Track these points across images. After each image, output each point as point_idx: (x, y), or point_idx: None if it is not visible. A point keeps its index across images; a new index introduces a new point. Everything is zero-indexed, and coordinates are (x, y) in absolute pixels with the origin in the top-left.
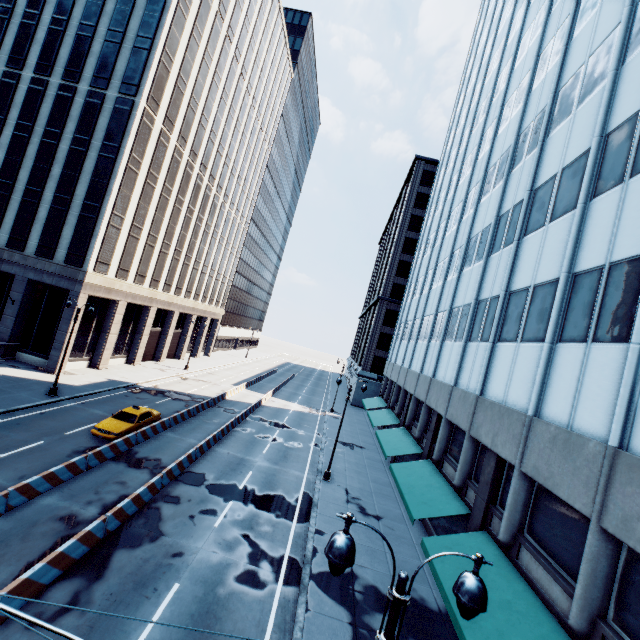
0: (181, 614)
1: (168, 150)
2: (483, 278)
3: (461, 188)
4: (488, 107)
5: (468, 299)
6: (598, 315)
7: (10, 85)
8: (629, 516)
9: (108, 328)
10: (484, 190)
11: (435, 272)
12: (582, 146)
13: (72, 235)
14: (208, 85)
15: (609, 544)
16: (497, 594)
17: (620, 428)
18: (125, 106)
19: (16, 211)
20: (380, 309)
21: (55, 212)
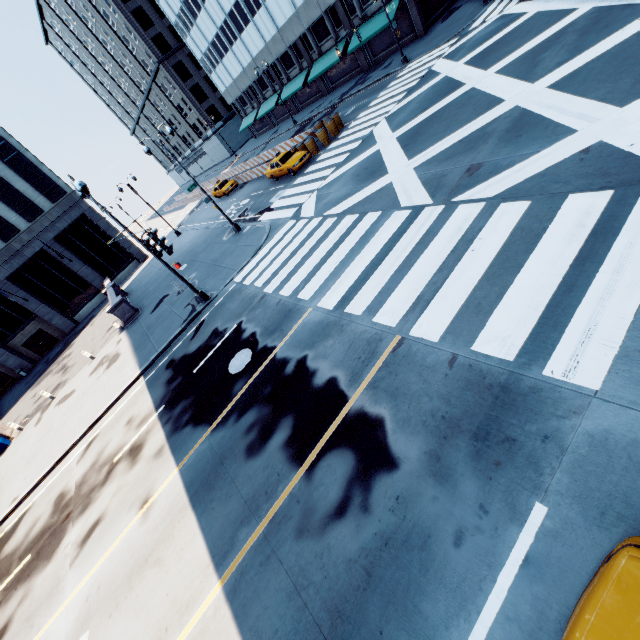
0: None
1: None
2: None
3: None
4: None
5: None
6: None
7: None
8: None
9: None
10: None
11: None
12: None
13: (27, 182)
14: None
15: None
16: (372, 24)
17: None
18: None
19: None
20: (170, 72)
21: None
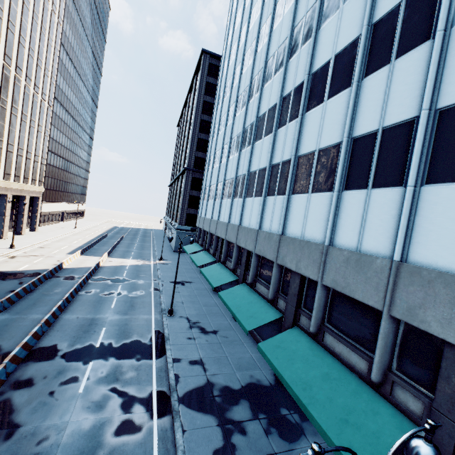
0: None
1: None
2: (274, 147)
3: (245, 76)
4: (262, 6)
5: (262, 164)
6: (376, 168)
7: None
8: (412, 306)
9: None
10: (266, 77)
11: (230, 145)
12: (351, 35)
13: None
14: None
15: (394, 324)
16: (318, 371)
17: (401, 247)
18: None
19: None
20: (187, 177)
21: None
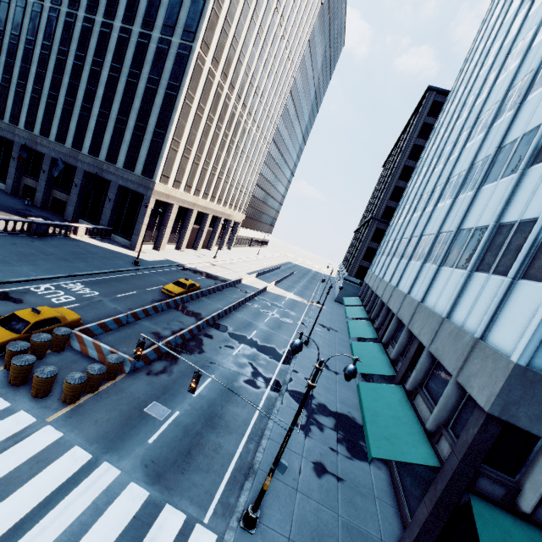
0: (215, 388)
1: (213, 85)
2: (448, 215)
3: (456, 129)
4: (498, 50)
5: (434, 230)
6: (501, 256)
7: (106, 34)
8: (470, 374)
9: (166, 223)
10: (471, 136)
11: (418, 202)
12: (541, 118)
13: (146, 154)
14: (247, 24)
15: (459, 390)
16: (393, 413)
17: (484, 328)
18: (185, 51)
19: (111, 134)
20: (371, 227)
21: (136, 136)
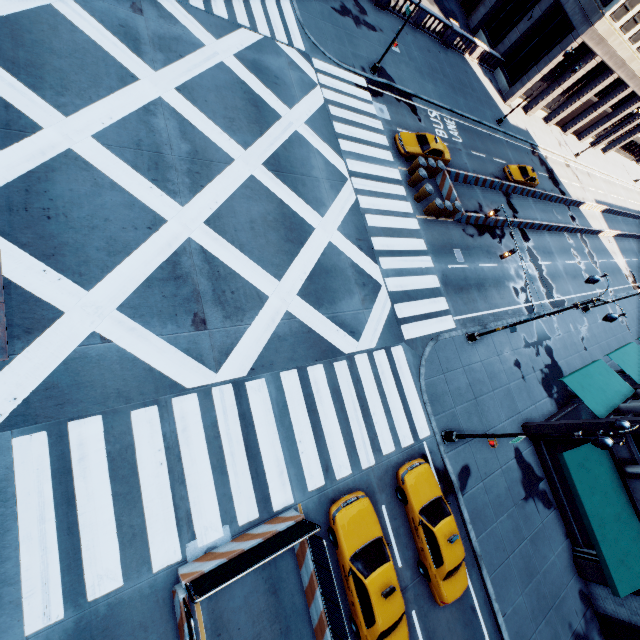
0: (493, 273)
1: None
2: None
3: None
4: None
5: None
6: None
7: None
8: None
9: (563, 80)
10: None
11: None
12: None
13: None
14: None
15: None
16: (604, 388)
17: None
18: None
19: None
20: None
21: None
